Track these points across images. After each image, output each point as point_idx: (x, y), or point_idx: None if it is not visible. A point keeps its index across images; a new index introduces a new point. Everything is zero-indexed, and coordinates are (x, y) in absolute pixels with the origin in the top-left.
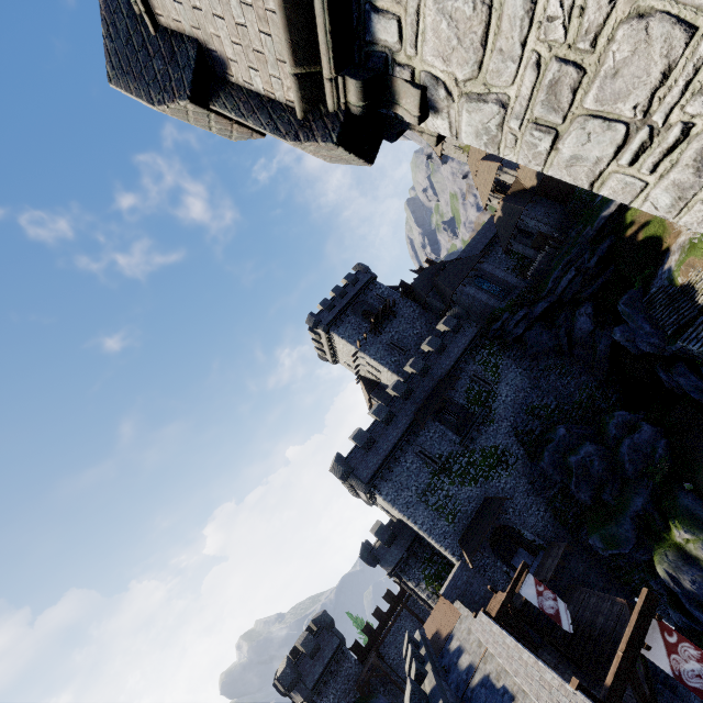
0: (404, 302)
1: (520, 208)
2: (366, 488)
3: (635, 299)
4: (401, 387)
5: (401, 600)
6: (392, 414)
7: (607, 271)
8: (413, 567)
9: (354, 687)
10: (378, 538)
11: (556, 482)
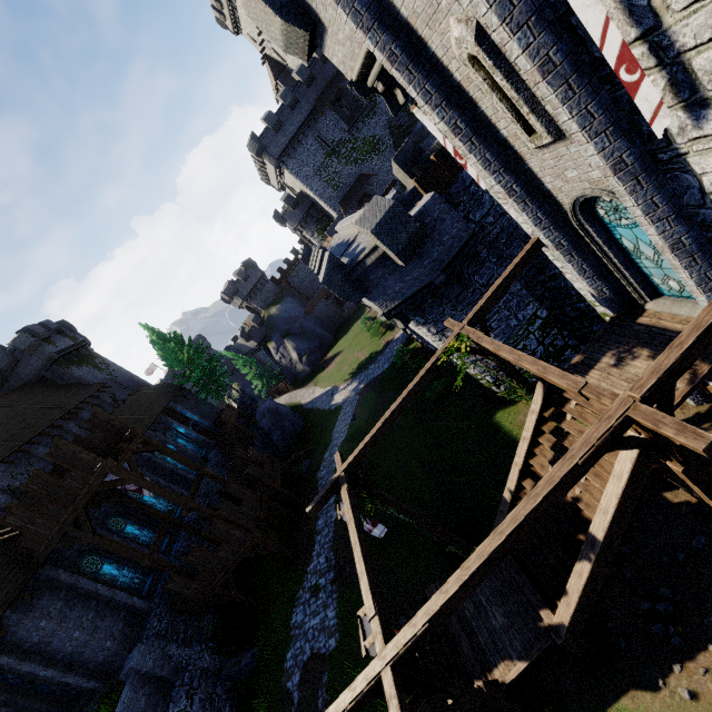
0: None
1: None
2: (277, 163)
3: None
4: (305, 72)
5: None
6: (297, 100)
7: None
8: (310, 224)
9: (273, 296)
10: (286, 204)
11: None
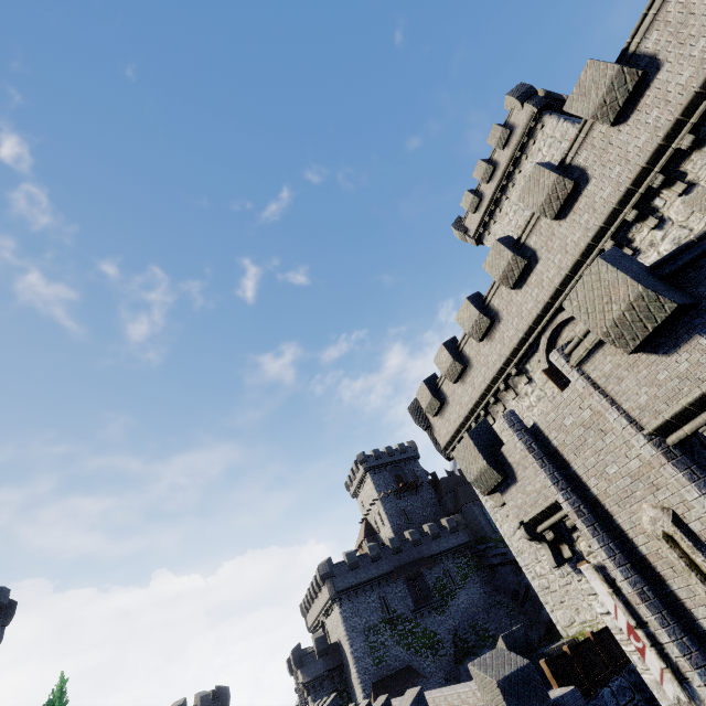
0: (428, 488)
1: None
2: (335, 594)
3: None
4: (396, 542)
5: None
6: (380, 557)
7: None
8: (324, 689)
9: None
10: (315, 644)
11: None
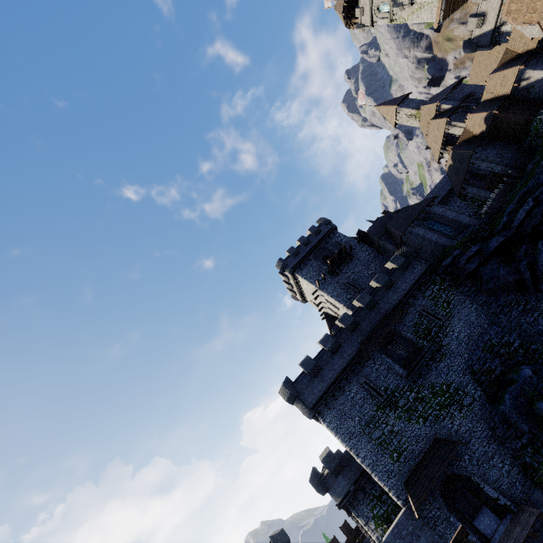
0: (360, 247)
1: (468, 152)
2: (310, 413)
3: None
4: (347, 319)
5: (358, 535)
6: (338, 344)
7: None
8: (361, 502)
9: None
10: (325, 466)
11: (523, 432)
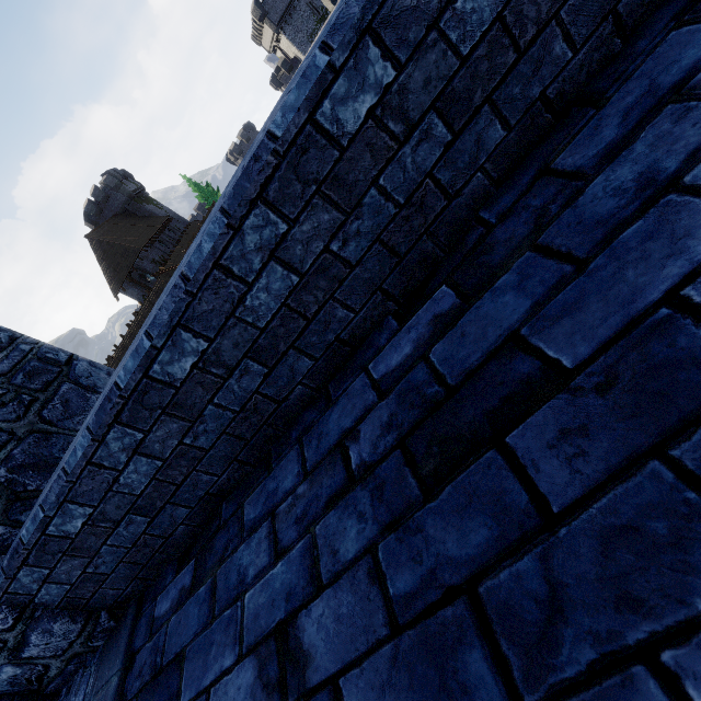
0: None
1: None
2: (276, 29)
3: None
4: None
5: None
6: None
7: None
8: None
9: None
10: (283, 69)
11: None
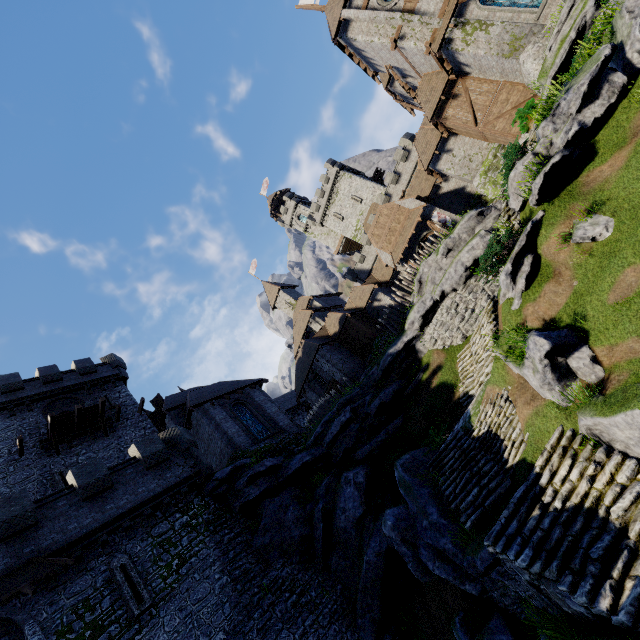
0: (139, 419)
1: (316, 344)
2: None
3: (420, 463)
4: None
5: None
6: None
7: (391, 424)
8: None
9: None
10: None
11: None
